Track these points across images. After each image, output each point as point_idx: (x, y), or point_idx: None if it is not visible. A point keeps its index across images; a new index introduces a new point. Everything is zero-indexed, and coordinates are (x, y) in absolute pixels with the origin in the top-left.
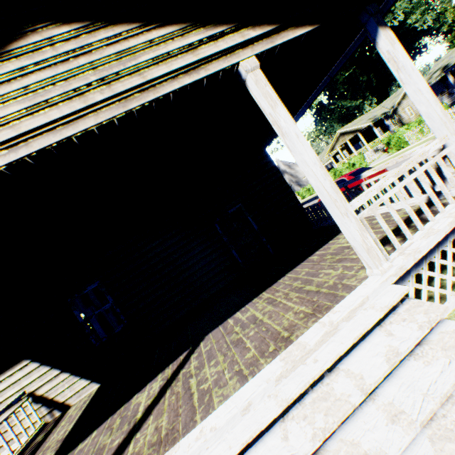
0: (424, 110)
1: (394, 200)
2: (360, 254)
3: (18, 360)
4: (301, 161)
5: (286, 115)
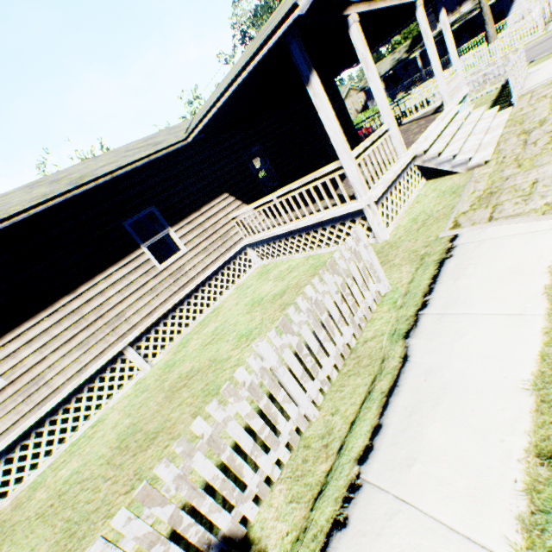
0: (451, 53)
1: (425, 107)
2: (444, 99)
3: (221, 193)
4: (432, 54)
5: (429, 31)
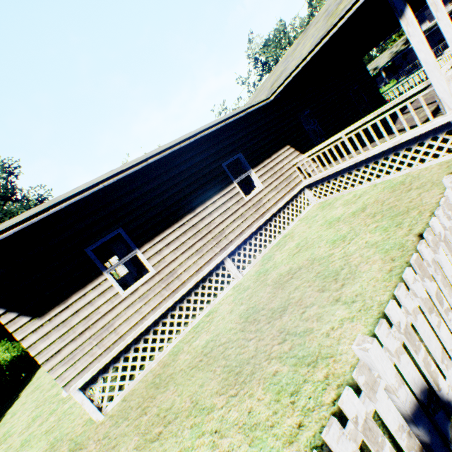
0: None
1: None
2: None
3: (284, 145)
4: None
5: None
